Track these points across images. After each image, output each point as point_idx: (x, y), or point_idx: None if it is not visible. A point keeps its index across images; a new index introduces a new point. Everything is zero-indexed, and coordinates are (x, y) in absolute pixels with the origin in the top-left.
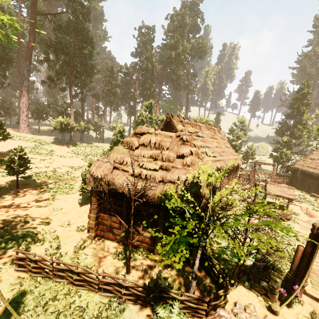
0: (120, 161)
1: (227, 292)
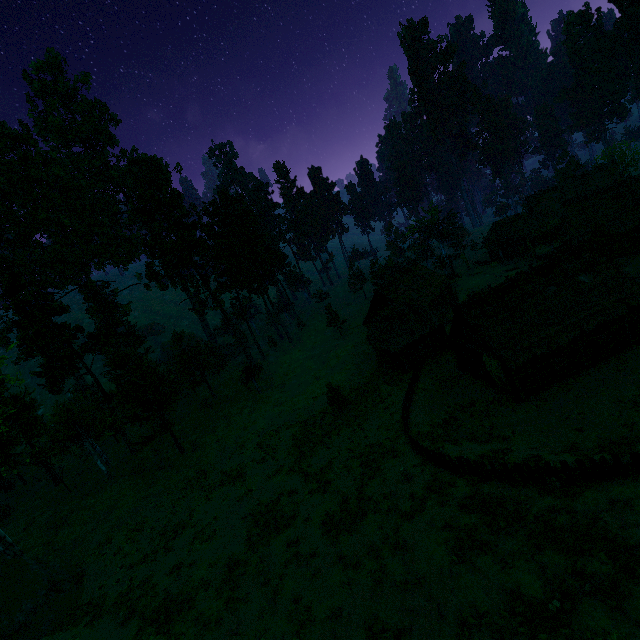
0: (488, 236)
1: (506, 258)
